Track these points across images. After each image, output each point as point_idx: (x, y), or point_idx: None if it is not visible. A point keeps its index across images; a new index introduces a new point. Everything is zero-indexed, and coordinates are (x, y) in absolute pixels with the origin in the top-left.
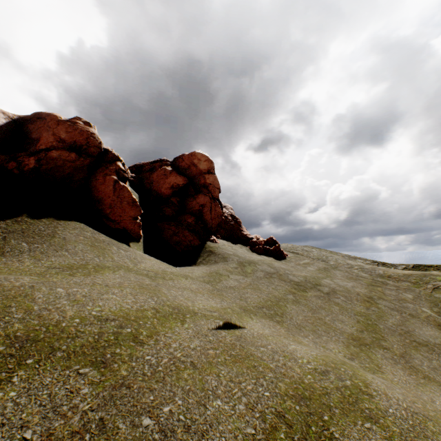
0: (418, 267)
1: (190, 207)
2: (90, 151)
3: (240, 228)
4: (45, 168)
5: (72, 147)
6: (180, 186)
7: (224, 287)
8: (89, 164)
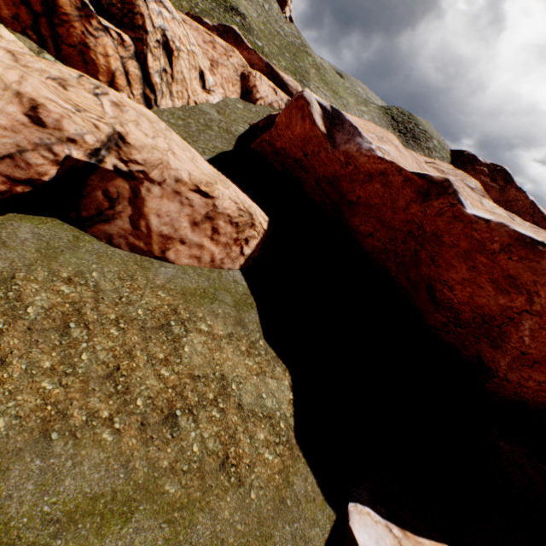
0: None
1: None
2: None
3: (285, 6)
4: None
5: None
6: None
7: None
8: None
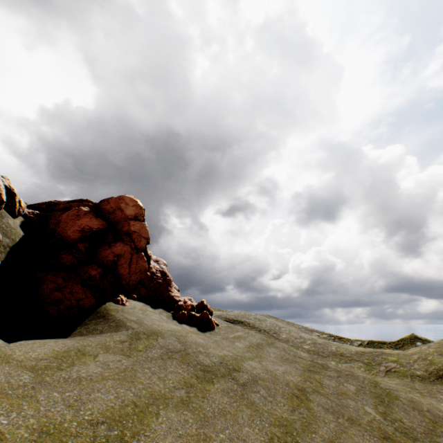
0: (373, 343)
1: (102, 256)
2: None
3: (169, 287)
4: None
5: None
6: (93, 230)
7: (63, 378)
8: None
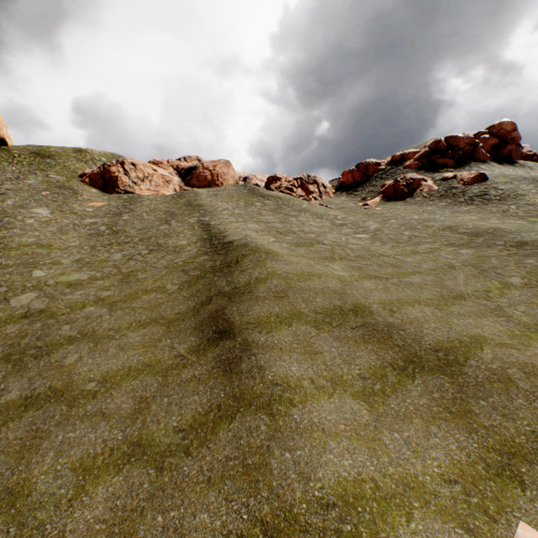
0: None
1: (502, 153)
2: (472, 144)
3: (537, 158)
4: (463, 154)
5: (468, 144)
6: (495, 144)
7: None
8: (472, 148)
